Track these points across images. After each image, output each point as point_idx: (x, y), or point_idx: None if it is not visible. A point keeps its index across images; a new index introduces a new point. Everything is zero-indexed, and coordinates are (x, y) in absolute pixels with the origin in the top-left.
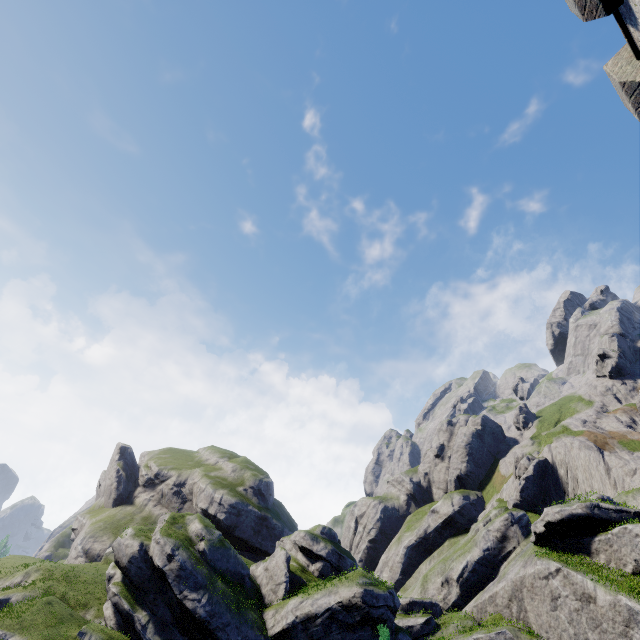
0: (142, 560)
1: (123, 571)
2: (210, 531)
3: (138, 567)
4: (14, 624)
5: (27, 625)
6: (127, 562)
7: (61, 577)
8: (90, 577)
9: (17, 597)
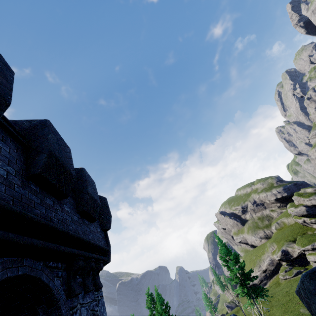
0: (310, 208)
1: (308, 215)
2: (315, 187)
3: (311, 210)
4: (308, 242)
5: (312, 240)
6: (306, 212)
7: (282, 238)
8: (288, 232)
9: (284, 247)
